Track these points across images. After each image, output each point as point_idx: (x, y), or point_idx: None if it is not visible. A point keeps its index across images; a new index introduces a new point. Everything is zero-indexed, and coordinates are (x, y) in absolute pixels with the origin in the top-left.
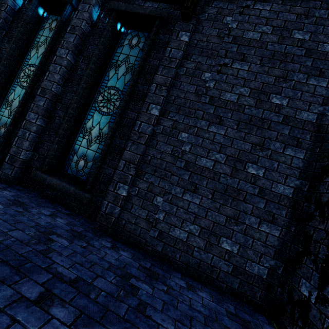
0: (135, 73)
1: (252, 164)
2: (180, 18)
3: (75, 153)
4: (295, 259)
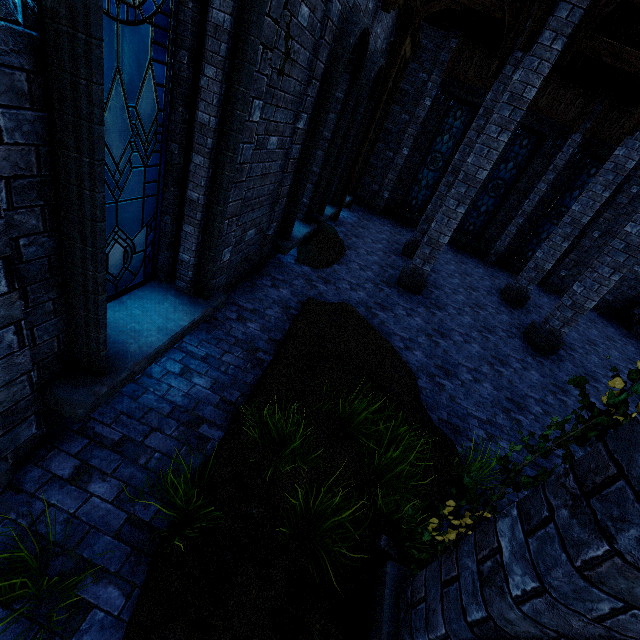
0: None
1: (637, 266)
2: (637, 175)
3: (526, 247)
4: (636, 303)
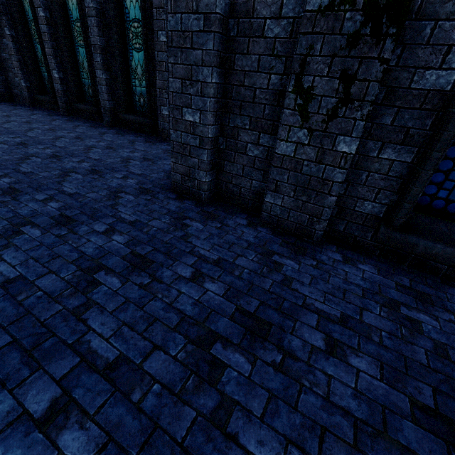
0: (141, 0)
1: None
2: None
3: (135, 94)
4: None
